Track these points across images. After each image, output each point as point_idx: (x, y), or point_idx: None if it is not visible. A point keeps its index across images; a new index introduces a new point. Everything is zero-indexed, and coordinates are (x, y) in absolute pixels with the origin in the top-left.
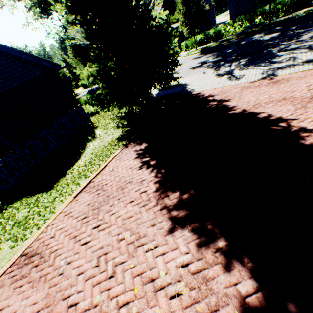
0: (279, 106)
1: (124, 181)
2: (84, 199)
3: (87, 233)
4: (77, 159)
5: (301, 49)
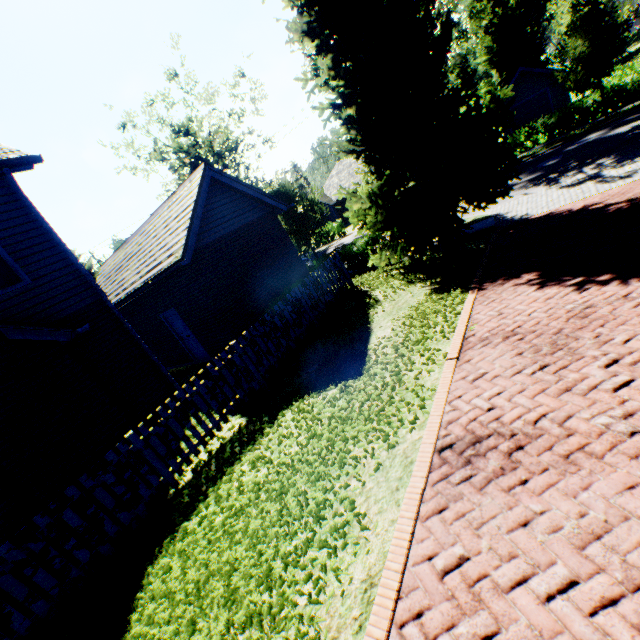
0: None
1: (568, 310)
2: (490, 354)
3: (597, 376)
4: (364, 333)
5: None
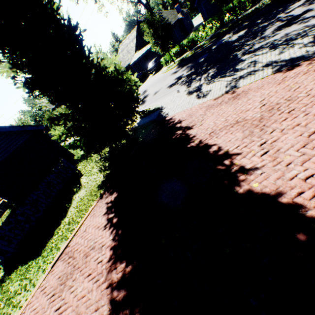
0: (230, 134)
1: (90, 246)
2: (58, 269)
3: None
4: (64, 214)
5: (263, 49)
